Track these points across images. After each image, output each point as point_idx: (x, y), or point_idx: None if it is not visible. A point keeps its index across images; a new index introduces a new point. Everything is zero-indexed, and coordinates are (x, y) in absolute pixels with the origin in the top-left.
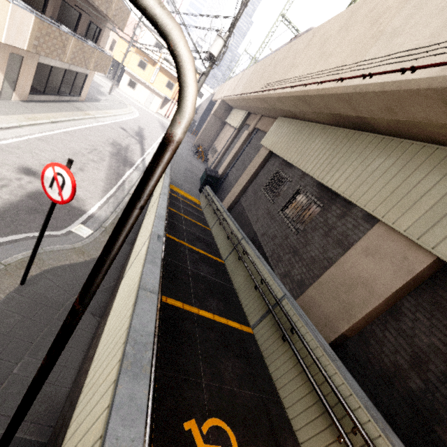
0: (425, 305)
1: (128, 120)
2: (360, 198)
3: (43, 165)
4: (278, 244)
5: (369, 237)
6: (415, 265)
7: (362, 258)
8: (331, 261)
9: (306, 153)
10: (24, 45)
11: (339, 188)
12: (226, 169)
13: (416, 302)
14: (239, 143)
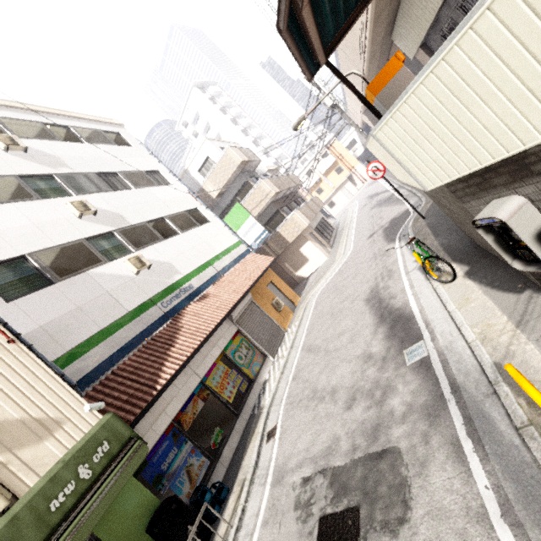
0: None
1: (358, 206)
2: None
3: (370, 233)
4: None
5: None
6: None
7: None
8: None
9: (424, 6)
10: (308, 221)
11: None
12: None
13: None
14: None
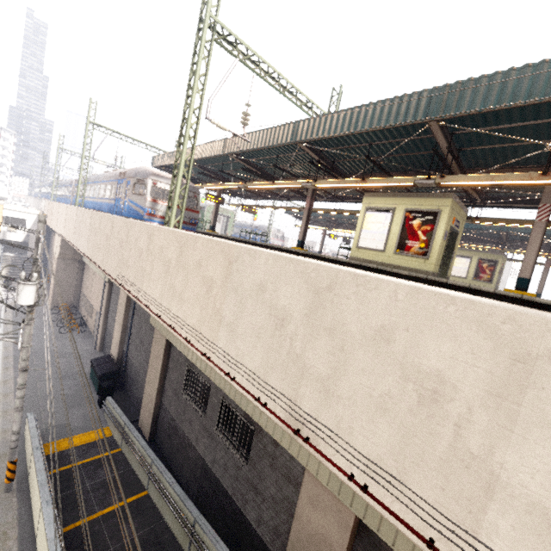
0: (369, 548)
1: None
2: (281, 438)
3: None
4: (234, 477)
5: (307, 485)
6: (347, 520)
7: (311, 510)
8: (290, 501)
9: None
10: None
11: (259, 421)
12: (121, 346)
13: (363, 545)
14: (120, 309)
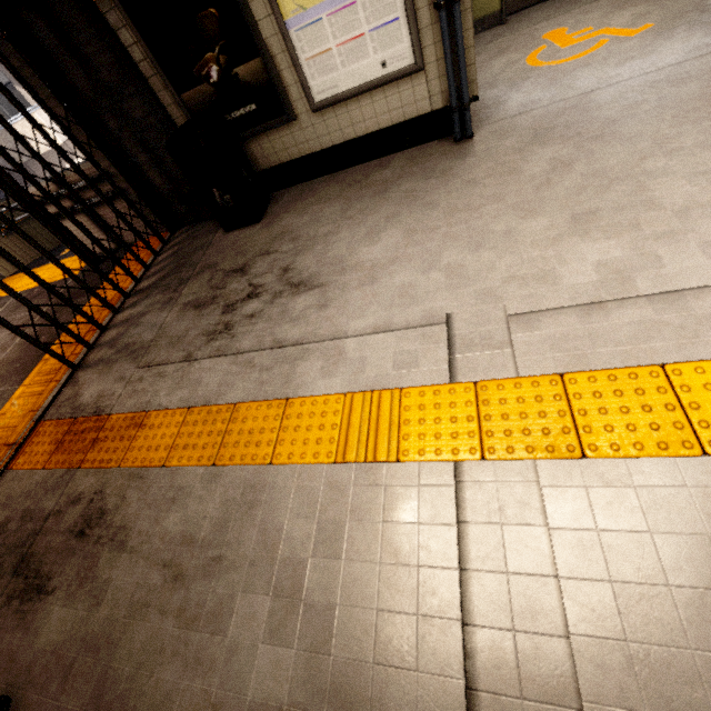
0: None
1: None
2: None
3: None
4: None
5: None
6: None
7: None
8: None
9: None
10: None
11: None
12: None
13: None
14: None
